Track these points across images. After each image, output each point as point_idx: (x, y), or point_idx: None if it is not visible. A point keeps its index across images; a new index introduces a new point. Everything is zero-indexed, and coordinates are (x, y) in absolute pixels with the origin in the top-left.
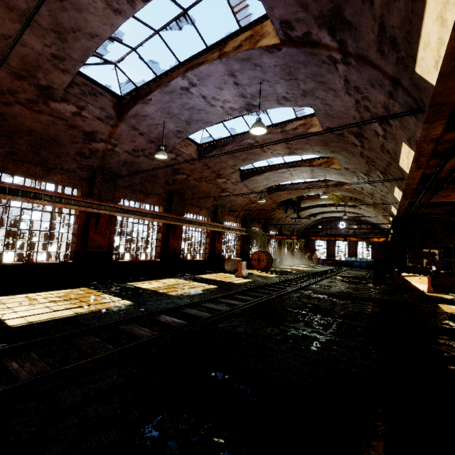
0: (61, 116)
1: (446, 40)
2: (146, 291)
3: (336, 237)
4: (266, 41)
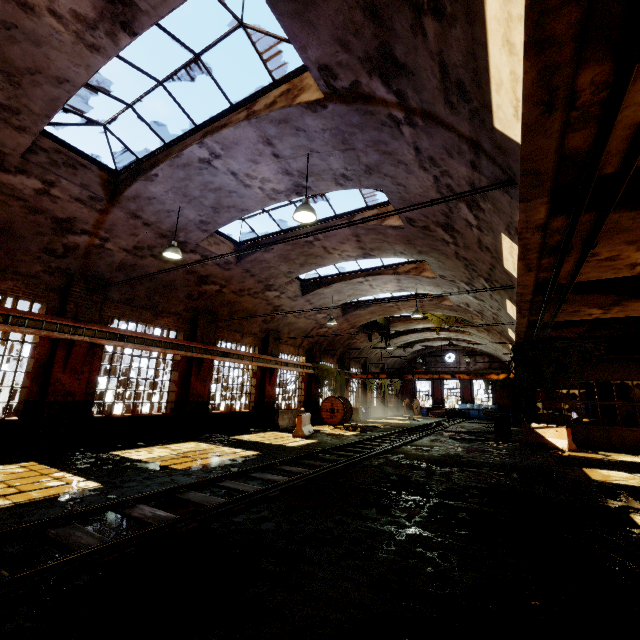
0: (17, 194)
1: (519, 74)
2: (135, 465)
3: (441, 374)
4: (306, 96)
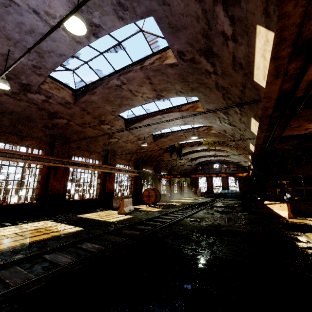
0: None
1: None
2: None
3: (210, 174)
4: None
